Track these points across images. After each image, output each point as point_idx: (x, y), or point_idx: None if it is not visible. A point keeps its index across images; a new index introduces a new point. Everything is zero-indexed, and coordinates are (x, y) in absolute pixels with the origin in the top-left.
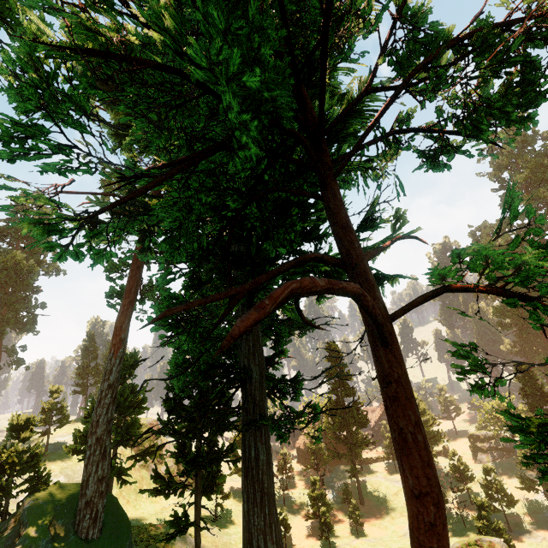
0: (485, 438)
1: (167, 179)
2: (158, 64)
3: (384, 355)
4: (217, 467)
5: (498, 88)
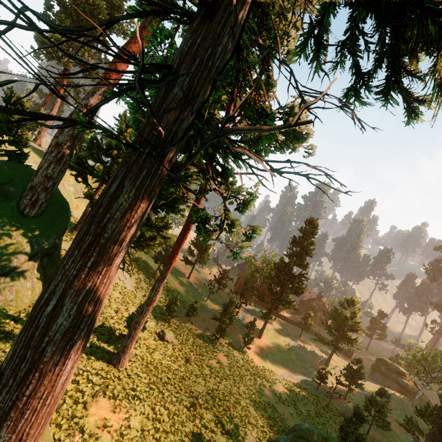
0: (393, 370)
1: None
2: None
3: None
4: (145, 230)
5: None
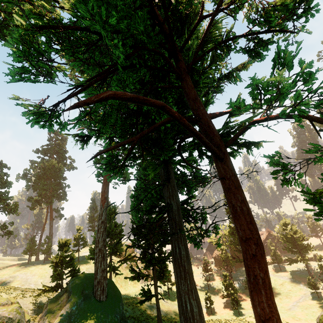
0: None
1: (90, 86)
2: (75, 27)
3: (221, 166)
4: (163, 264)
5: None
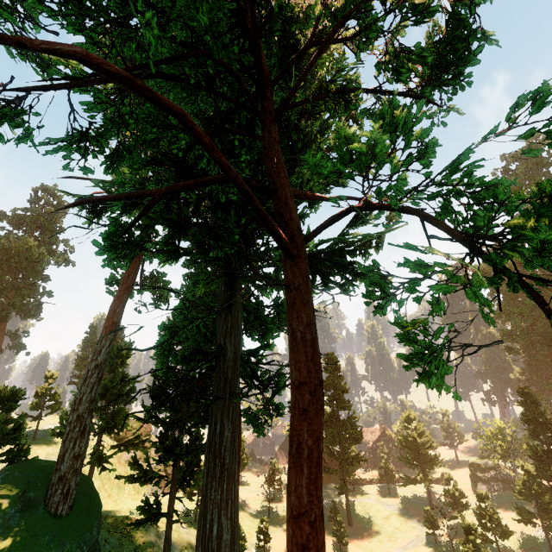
0: (487, 468)
1: (95, 83)
2: None
3: (289, 267)
4: (194, 457)
5: (430, 45)
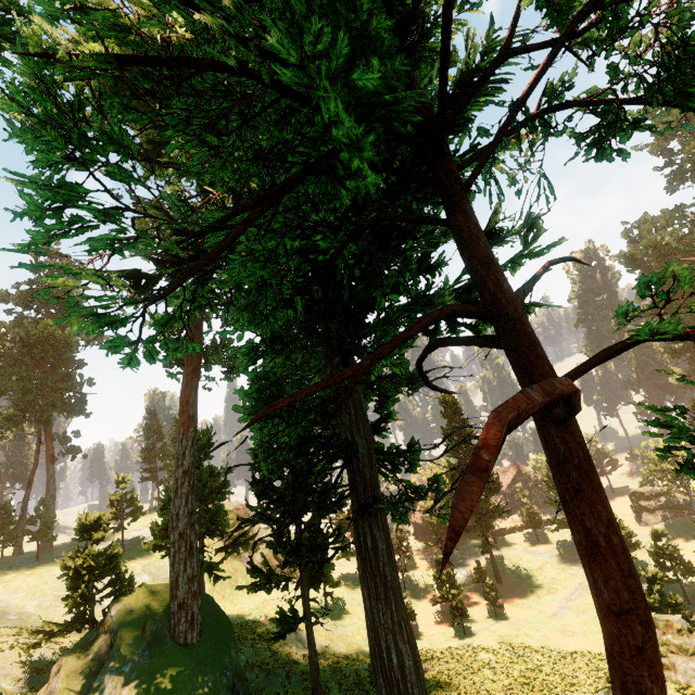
0: (652, 496)
1: (245, 229)
2: (216, 63)
3: (556, 435)
4: (324, 555)
5: None
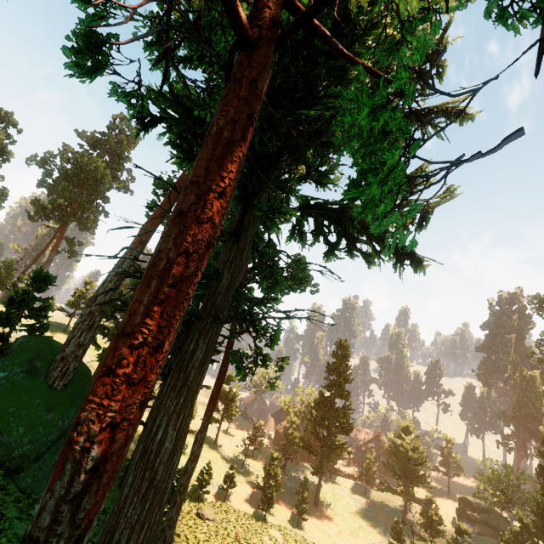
0: (478, 508)
1: None
2: None
3: (239, 59)
4: None
5: None
